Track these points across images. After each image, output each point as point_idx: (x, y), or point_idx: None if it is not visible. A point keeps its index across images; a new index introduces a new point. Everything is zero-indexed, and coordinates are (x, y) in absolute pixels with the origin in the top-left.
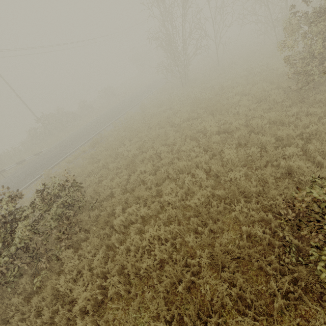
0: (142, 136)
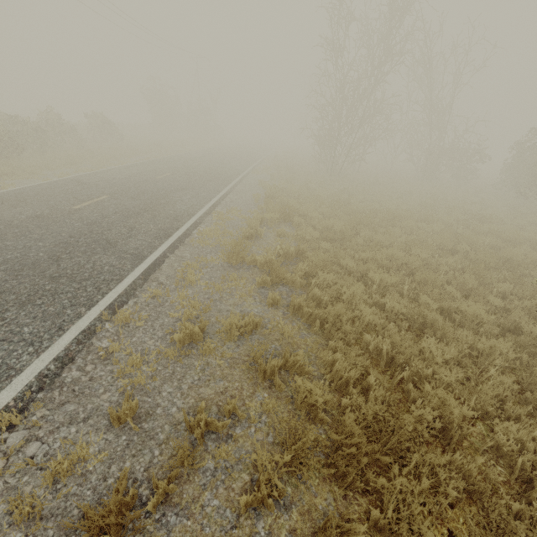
0: (408, 227)
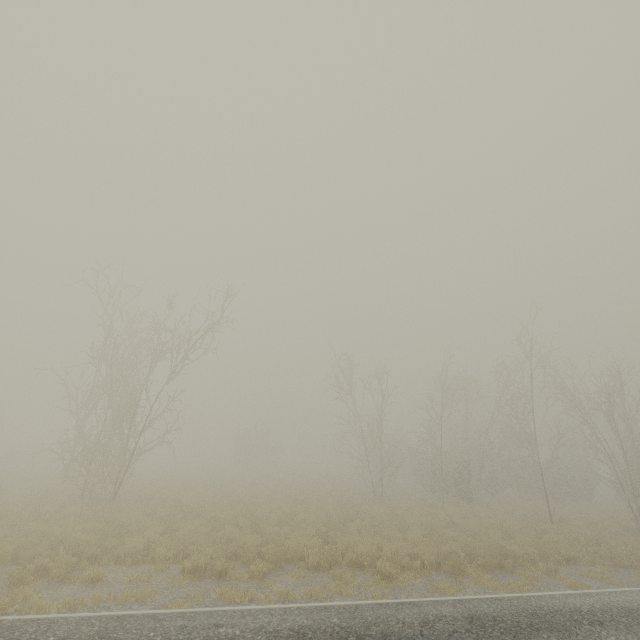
0: None
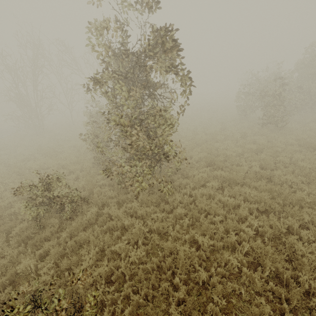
0: None
